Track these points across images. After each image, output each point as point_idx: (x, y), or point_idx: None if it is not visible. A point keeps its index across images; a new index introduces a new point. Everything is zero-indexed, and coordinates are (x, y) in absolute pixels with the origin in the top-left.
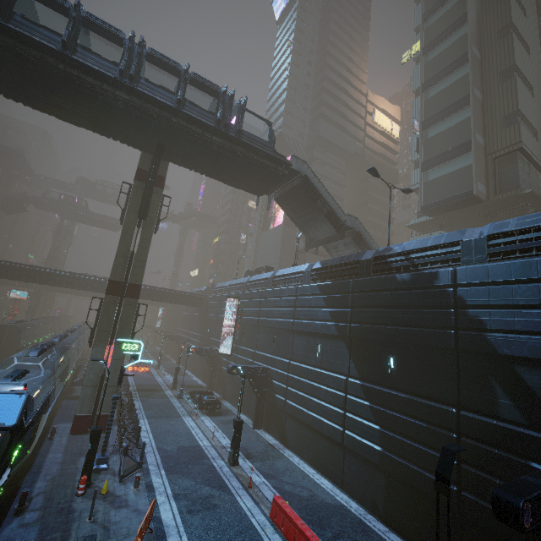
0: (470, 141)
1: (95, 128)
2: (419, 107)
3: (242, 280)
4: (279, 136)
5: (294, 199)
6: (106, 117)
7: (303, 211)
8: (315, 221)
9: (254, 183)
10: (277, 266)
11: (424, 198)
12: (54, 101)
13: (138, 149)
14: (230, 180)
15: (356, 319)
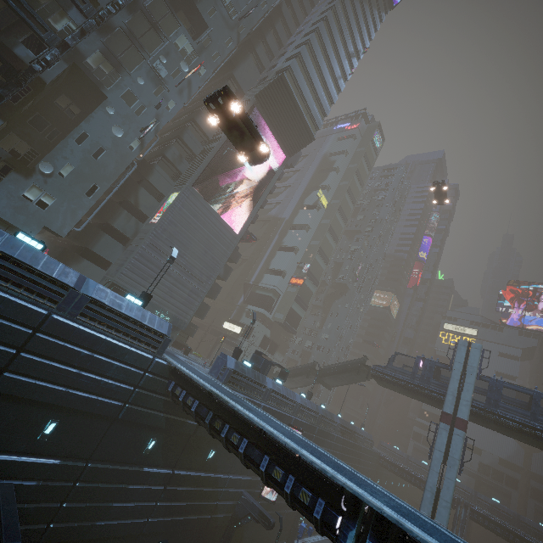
0: (308, 306)
1: (509, 430)
2: (304, 241)
3: (291, 394)
4: (309, 134)
5: (359, 376)
6: (500, 429)
7: (349, 378)
8: (340, 381)
9: (387, 385)
10: (206, 294)
11: (286, 315)
12: (539, 443)
13: (473, 415)
14: (400, 388)
15: (346, 460)
